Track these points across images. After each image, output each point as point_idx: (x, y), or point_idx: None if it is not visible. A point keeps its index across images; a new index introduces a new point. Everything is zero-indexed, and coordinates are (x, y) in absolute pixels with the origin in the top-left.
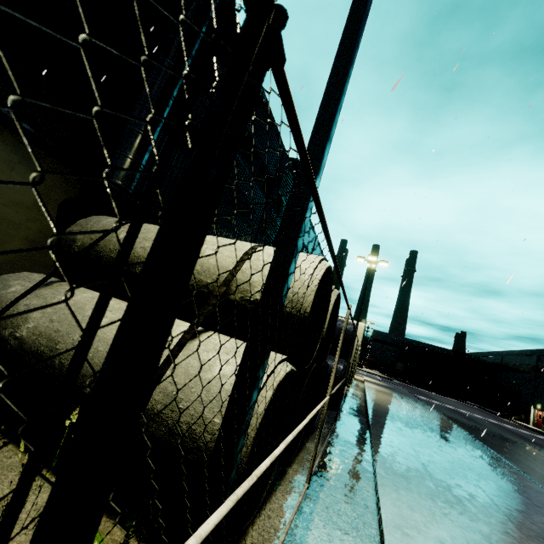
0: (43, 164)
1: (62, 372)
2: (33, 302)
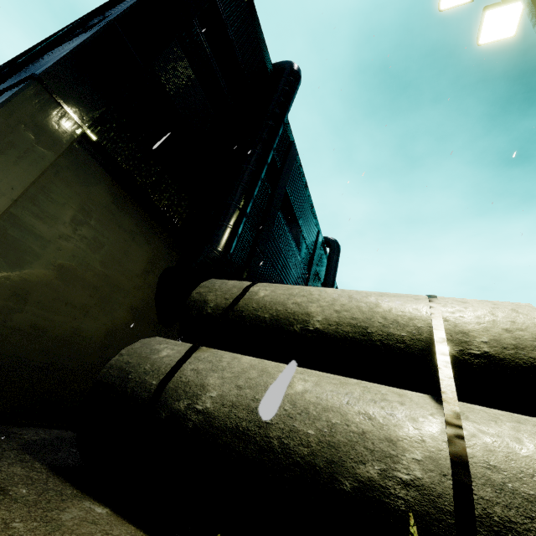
0: (155, 235)
1: (290, 458)
2: (200, 366)
